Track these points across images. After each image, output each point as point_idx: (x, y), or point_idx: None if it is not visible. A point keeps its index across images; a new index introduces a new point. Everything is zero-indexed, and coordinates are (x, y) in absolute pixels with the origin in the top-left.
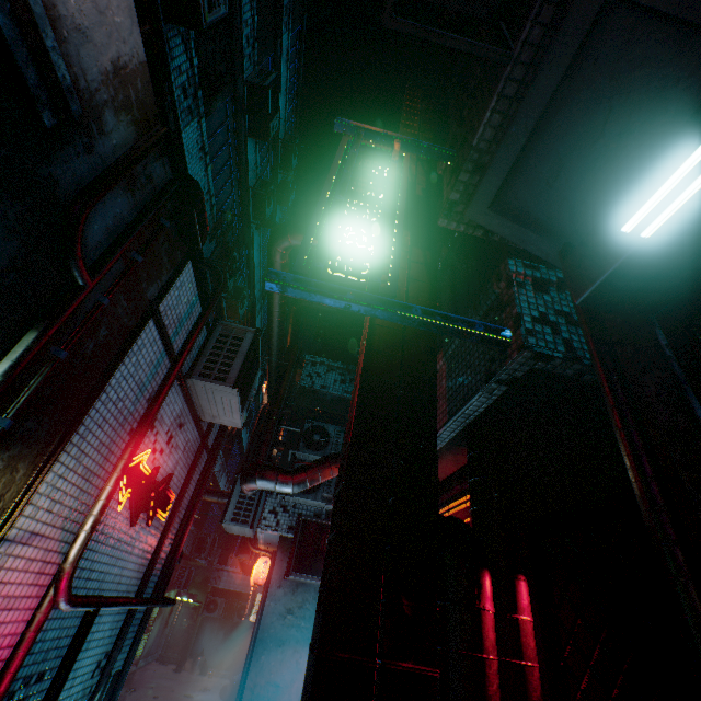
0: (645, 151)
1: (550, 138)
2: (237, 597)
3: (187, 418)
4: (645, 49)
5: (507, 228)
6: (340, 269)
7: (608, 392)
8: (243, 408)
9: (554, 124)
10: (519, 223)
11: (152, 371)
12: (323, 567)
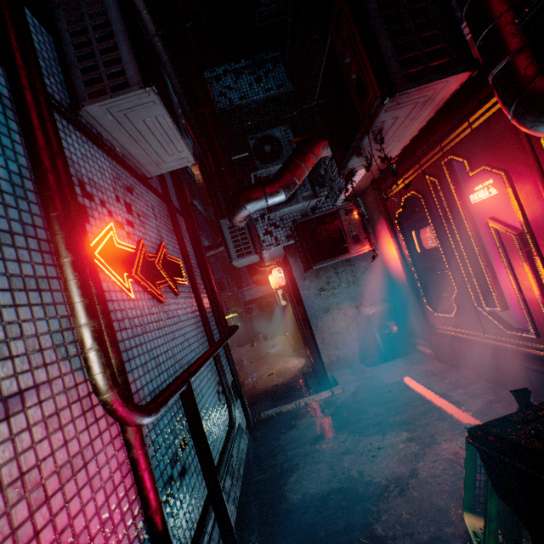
0: None
1: None
2: (261, 300)
3: (131, 181)
4: None
5: None
6: None
7: None
8: (180, 131)
9: None
10: None
11: None
12: None
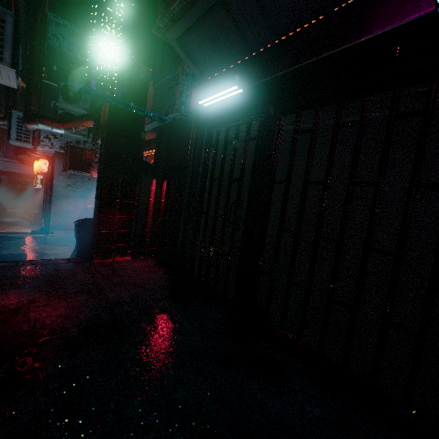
0: (227, 57)
1: (201, 29)
2: (16, 176)
3: None
4: (231, 24)
5: (182, 54)
6: (103, 78)
7: (191, 142)
8: (17, 77)
9: (203, 25)
10: (187, 55)
11: None
12: (98, 177)
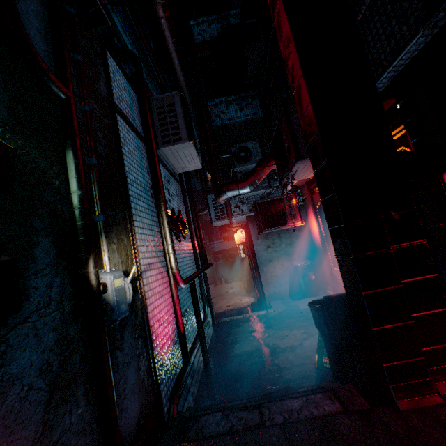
0: None
1: None
2: (226, 252)
3: (169, 176)
4: None
5: None
6: None
7: None
8: (198, 154)
9: None
10: None
11: (139, 153)
12: (326, 217)
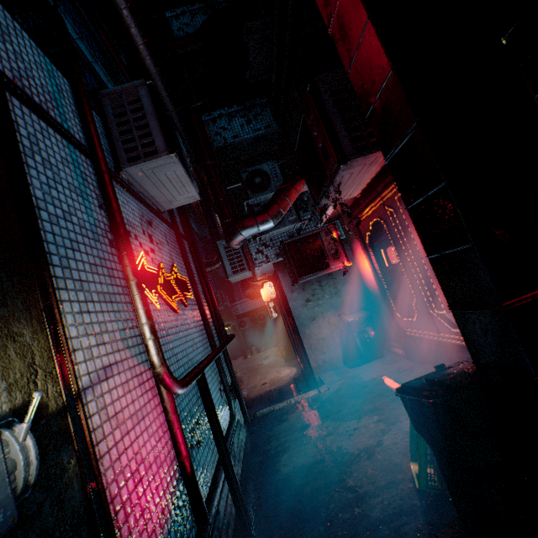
0: None
1: None
2: (253, 313)
3: (150, 216)
4: None
5: None
6: None
7: None
8: (190, 177)
9: None
10: None
11: (76, 173)
12: (422, 236)
